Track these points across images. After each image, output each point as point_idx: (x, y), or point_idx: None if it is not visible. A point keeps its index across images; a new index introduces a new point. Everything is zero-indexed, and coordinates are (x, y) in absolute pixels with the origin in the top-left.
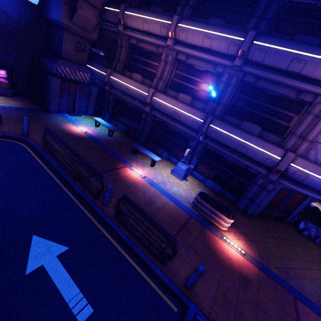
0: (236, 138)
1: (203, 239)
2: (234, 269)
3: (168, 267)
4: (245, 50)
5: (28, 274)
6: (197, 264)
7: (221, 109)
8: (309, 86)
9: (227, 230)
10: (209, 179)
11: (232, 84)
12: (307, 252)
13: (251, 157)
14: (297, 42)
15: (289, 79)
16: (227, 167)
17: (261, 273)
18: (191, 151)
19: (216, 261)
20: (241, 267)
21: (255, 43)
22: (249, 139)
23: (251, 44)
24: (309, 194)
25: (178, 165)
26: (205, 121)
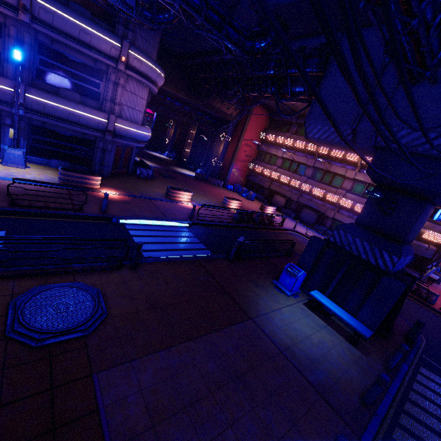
0: (65, 108)
1: (91, 196)
2: (119, 201)
3: (85, 211)
4: (28, 5)
5: (3, 246)
6: (99, 205)
7: (28, 74)
8: (101, 58)
9: (100, 188)
10: (53, 159)
11: (27, 42)
12: (147, 184)
13: (85, 124)
14: (76, 13)
15: (85, 49)
16: (66, 140)
17: (132, 198)
18: (17, 131)
19: (108, 201)
20: (121, 199)
21: (36, 0)
22: (76, 108)
23: (32, 0)
24: (133, 144)
25: (9, 152)
26: (18, 90)
